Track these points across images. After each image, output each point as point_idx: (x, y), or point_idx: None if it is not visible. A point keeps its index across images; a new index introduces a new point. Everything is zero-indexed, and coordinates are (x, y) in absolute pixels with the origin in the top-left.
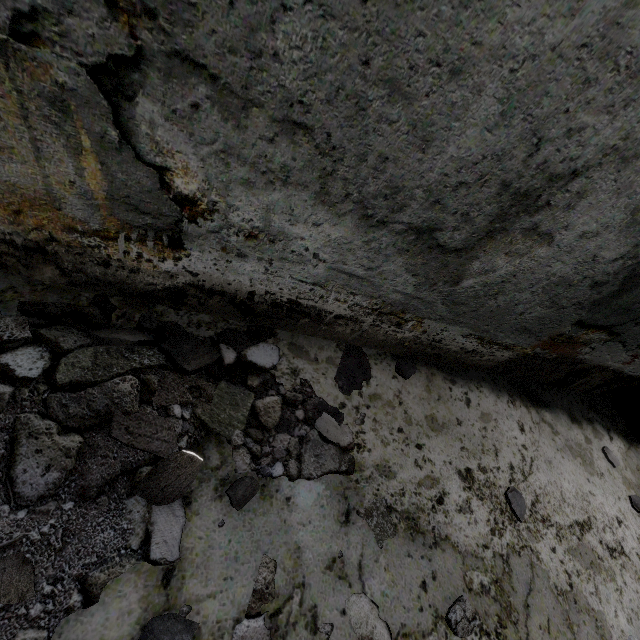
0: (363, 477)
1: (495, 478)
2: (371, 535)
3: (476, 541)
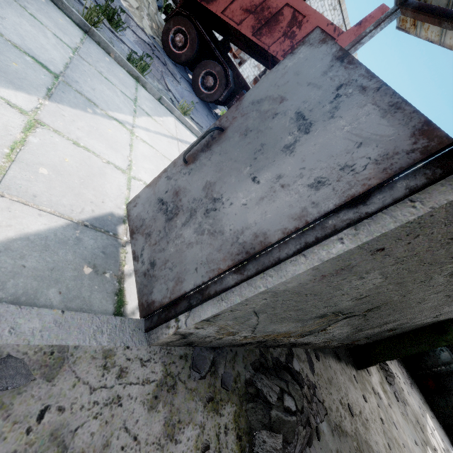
0: (329, 414)
1: (344, 400)
2: (338, 438)
3: (350, 429)
